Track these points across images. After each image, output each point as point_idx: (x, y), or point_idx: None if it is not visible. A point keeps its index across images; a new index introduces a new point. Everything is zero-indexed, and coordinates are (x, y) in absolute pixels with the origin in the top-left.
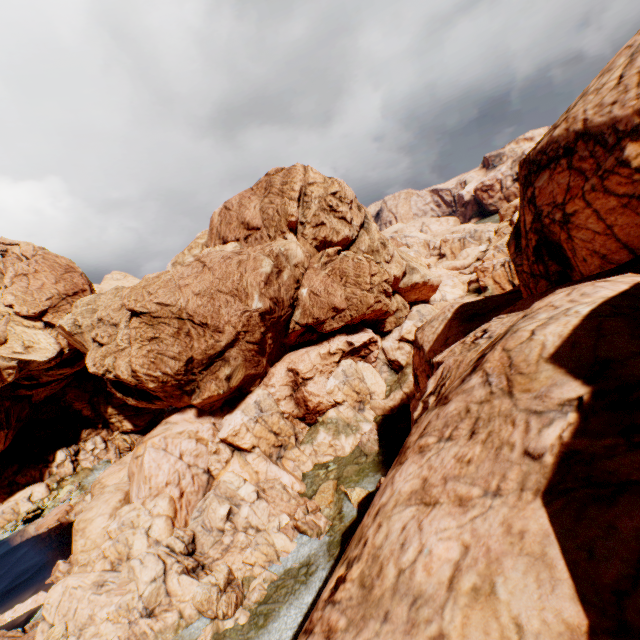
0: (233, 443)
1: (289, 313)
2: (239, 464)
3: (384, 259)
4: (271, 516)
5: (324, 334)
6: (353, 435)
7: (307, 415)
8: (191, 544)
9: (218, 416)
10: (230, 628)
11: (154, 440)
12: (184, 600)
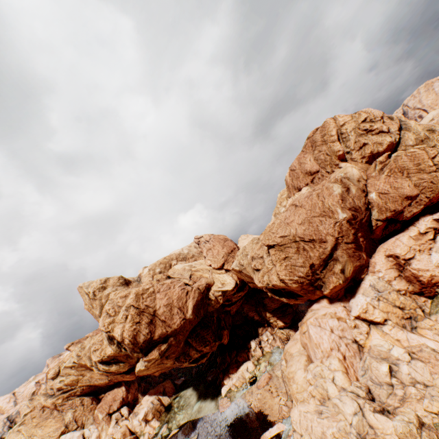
0: (365, 318)
1: (367, 215)
2: (378, 334)
3: (437, 141)
4: (432, 374)
5: (405, 222)
6: None
7: (423, 289)
8: (369, 393)
9: (344, 301)
10: None
11: (310, 320)
12: (386, 433)
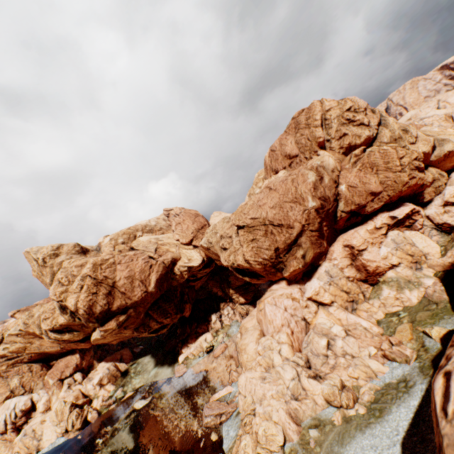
0: (316, 300)
1: (334, 206)
2: (324, 314)
3: (408, 142)
4: (360, 348)
5: (366, 216)
6: (416, 289)
7: (368, 277)
8: (307, 362)
9: (301, 284)
10: (353, 415)
11: (267, 299)
12: (315, 394)
